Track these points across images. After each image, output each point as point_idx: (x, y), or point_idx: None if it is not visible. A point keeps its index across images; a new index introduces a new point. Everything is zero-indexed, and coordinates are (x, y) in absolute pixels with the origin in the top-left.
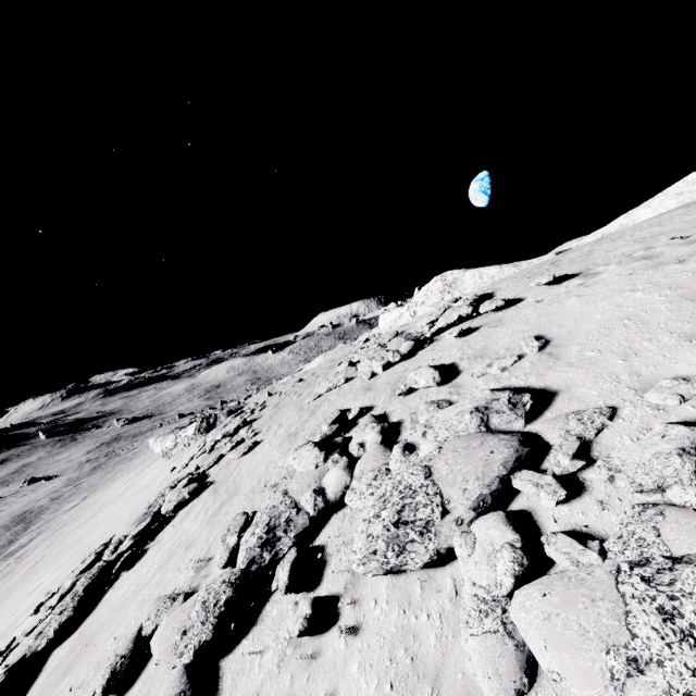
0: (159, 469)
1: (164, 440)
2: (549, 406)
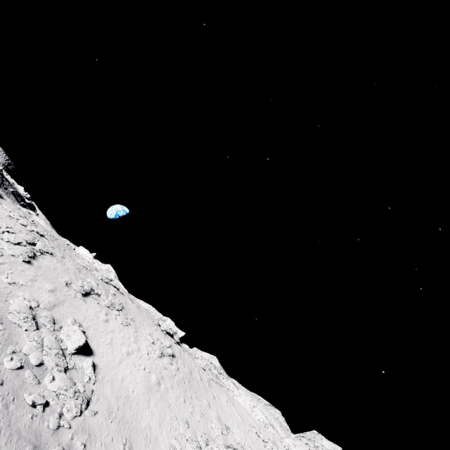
0: None
1: None
2: (124, 309)
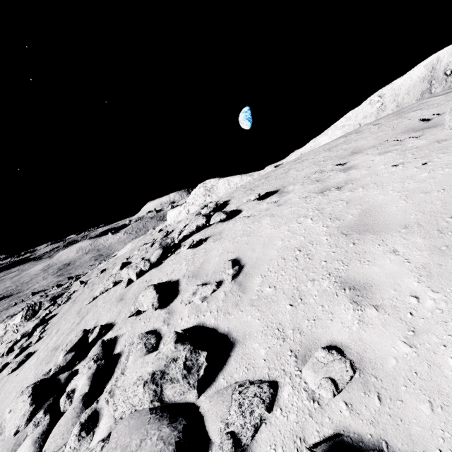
0: None
1: None
2: (225, 364)
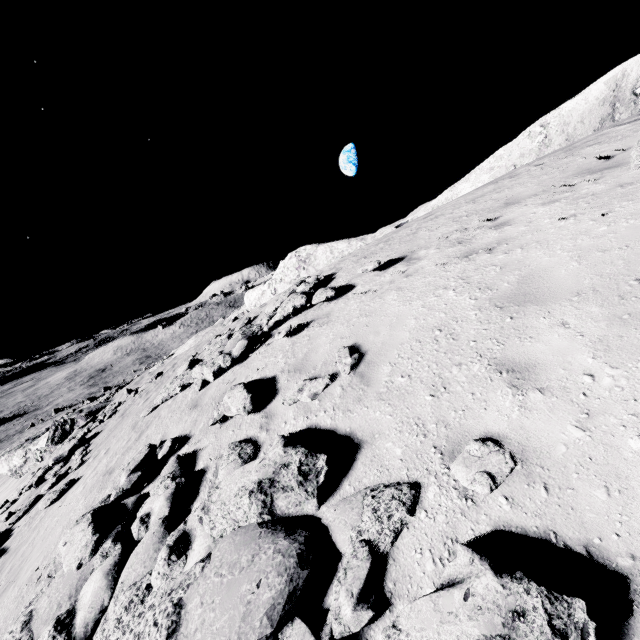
0: (4, 494)
1: (10, 458)
2: (350, 469)
